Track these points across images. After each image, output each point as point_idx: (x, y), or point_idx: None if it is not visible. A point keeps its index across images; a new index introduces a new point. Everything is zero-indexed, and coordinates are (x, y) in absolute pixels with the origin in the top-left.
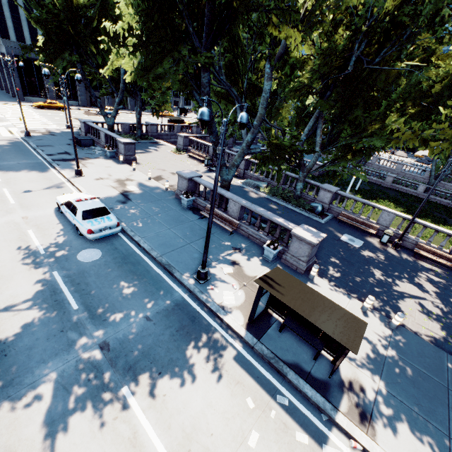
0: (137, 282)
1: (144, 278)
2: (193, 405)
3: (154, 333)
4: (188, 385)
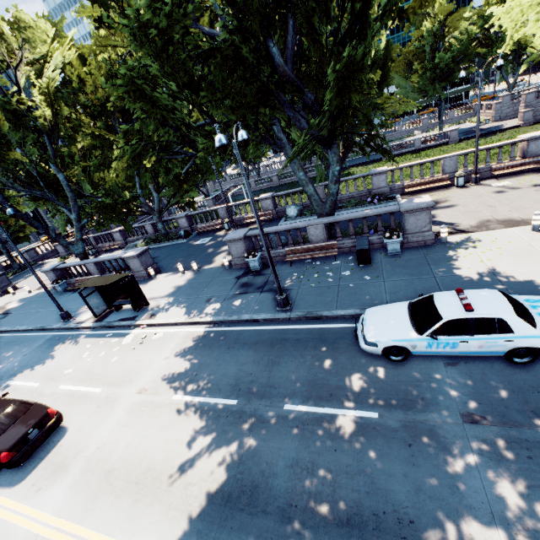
0: (17, 347)
1: (23, 342)
2: (53, 364)
3: (29, 357)
4: (51, 360)
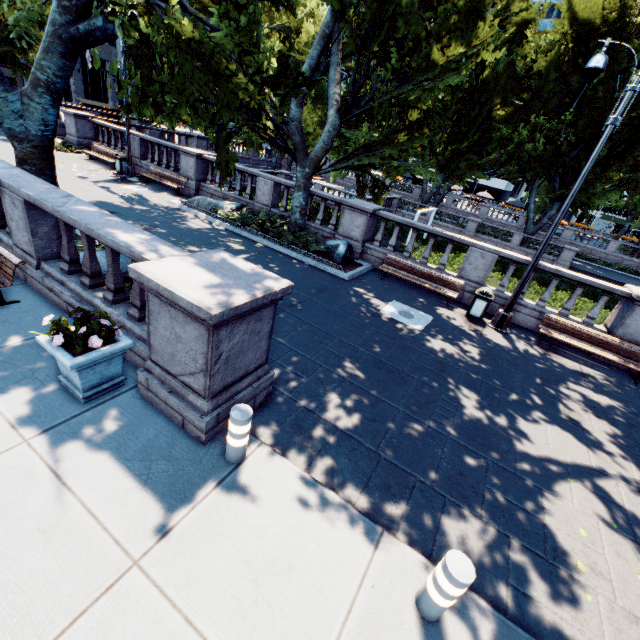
0: None
1: None
2: None
3: None
4: None
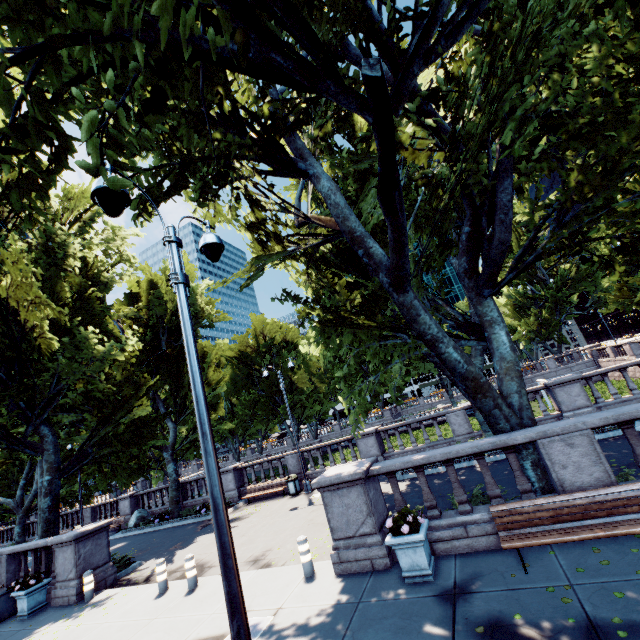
0: None
1: None
2: None
3: None
4: None
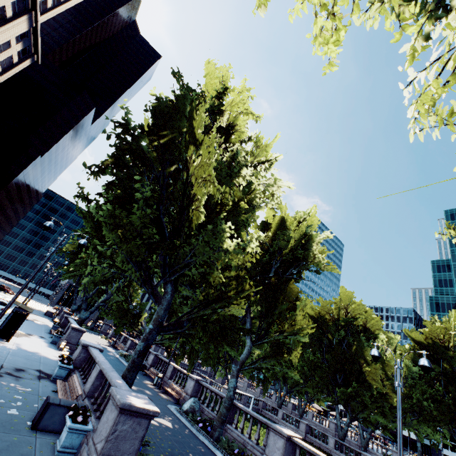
0: None
1: None
2: None
3: None
4: None
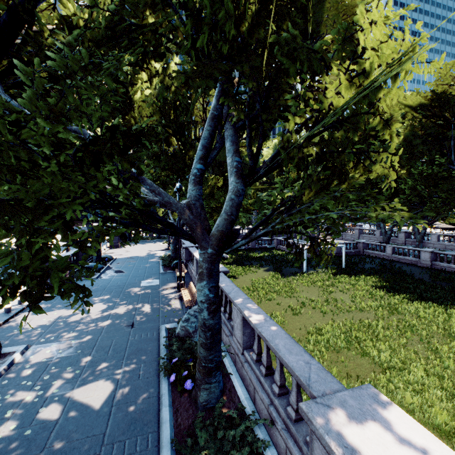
0: None
1: None
2: None
3: None
4: None
